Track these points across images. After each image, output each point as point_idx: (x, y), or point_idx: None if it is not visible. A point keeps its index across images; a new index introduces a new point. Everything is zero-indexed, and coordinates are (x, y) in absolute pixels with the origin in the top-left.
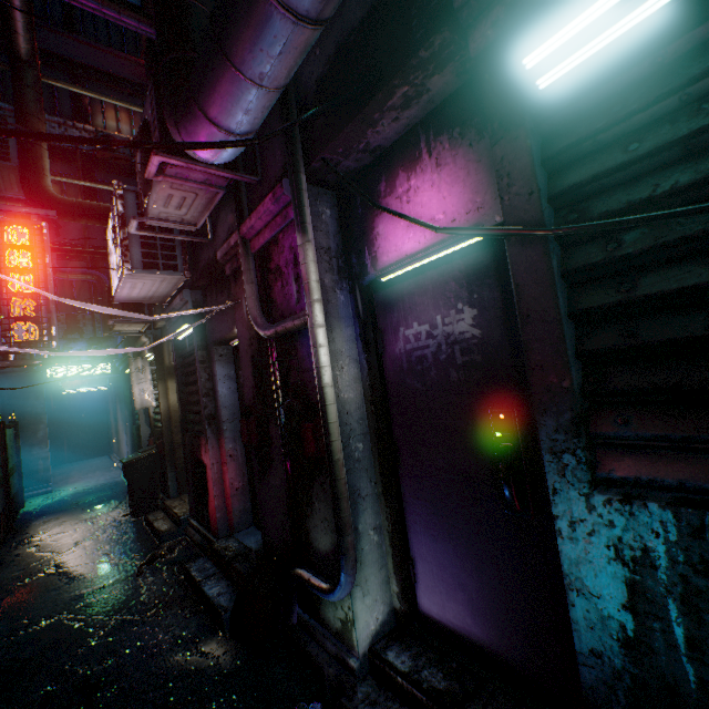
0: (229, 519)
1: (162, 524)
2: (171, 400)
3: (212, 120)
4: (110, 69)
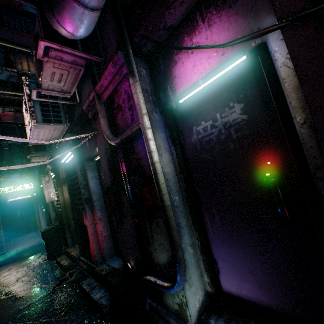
0: (102, 253)
1: (65, 262)
2: (65, 196)
3: None
4: (23, 42)
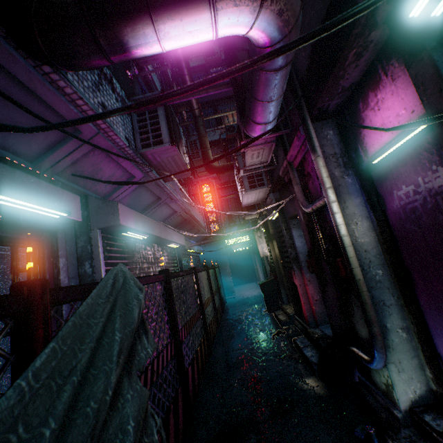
0: (314, 317)
1: (281, 317)
2: (276, 251)
3: (256, 123)
4: (226, 95)
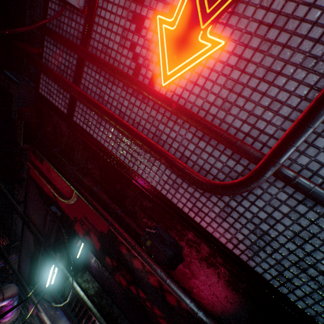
0: None
1: None
2: None
3: (6, 317)
4: None
